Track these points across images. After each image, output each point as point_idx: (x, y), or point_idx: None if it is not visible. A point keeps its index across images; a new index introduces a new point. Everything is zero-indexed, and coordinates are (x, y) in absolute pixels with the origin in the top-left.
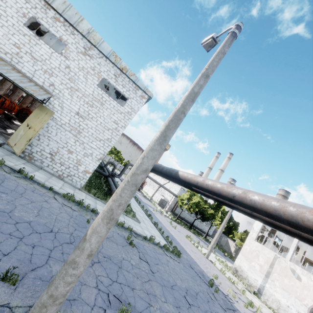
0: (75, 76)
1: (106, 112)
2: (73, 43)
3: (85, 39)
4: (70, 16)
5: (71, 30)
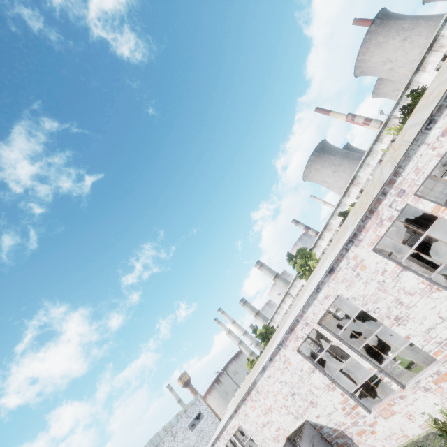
0: (186, 446)
1: (206, 428)
2: (168, 443)
3: (167, 434)
4: (156, 441)
5: (162, 443)
